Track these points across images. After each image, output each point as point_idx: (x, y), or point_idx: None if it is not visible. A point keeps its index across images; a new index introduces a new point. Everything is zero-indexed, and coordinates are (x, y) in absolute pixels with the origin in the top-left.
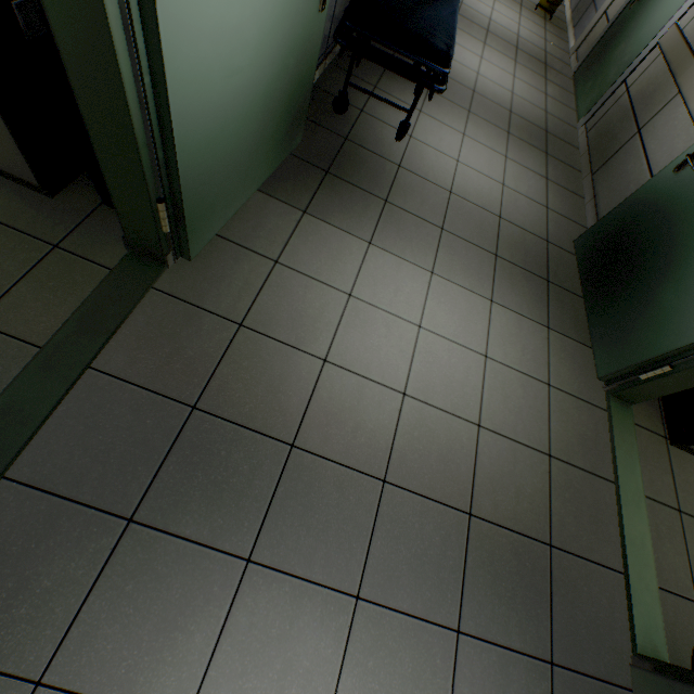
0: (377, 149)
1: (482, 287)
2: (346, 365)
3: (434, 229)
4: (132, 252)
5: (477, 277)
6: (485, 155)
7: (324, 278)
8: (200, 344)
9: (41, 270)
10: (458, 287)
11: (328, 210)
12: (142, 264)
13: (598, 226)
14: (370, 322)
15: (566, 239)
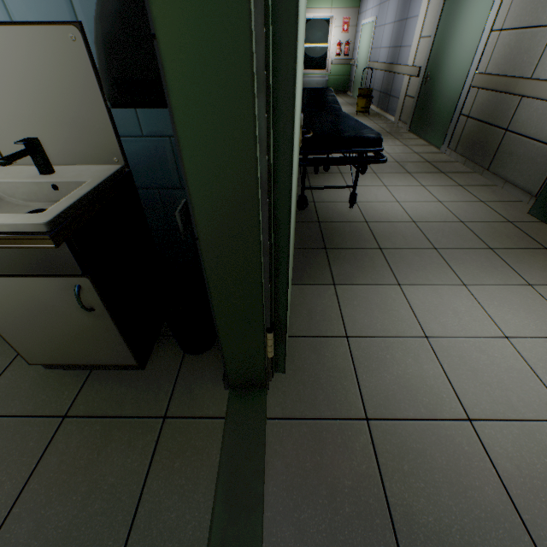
0: (343, 218)
1: (510, 277)
2: (491, 415)
3: (430, 251)
4: (232, 388)
5: (497, 271)
6: (409, 190)
7: (393, 331)
8: (347, 464)
9: (162, 452)
10: (494, 287)
11: (348, 275)
12: (246, 397)
13: (544, 193)
14: (465, 355)
15: (518, 214)
